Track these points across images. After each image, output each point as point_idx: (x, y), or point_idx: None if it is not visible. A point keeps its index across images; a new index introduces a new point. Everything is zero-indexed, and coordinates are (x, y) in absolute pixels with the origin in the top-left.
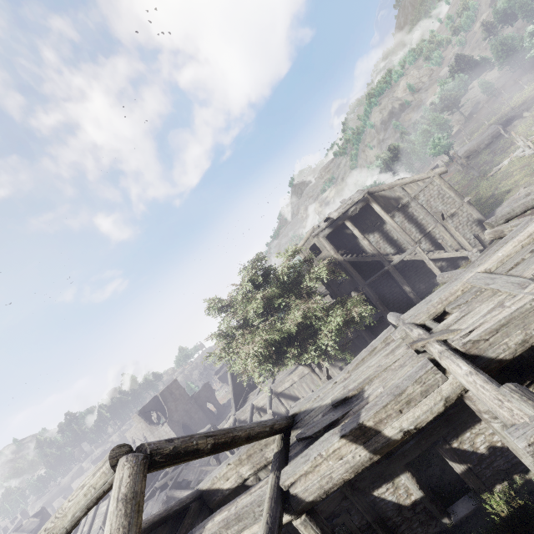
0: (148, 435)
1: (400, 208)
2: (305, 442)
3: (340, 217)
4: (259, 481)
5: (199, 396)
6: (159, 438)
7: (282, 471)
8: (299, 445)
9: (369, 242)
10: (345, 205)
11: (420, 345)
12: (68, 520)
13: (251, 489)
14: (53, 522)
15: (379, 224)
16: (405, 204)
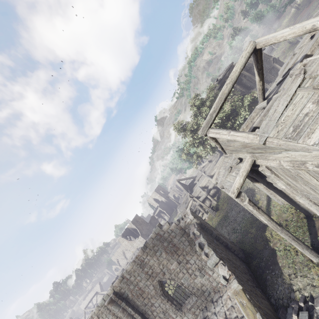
0: (130, 247)
1: (248, 71)
2: (280, 87)
3: (223, 78)
4: (267, 104)
5: (151, 223)
6: (137, 247)
7: (279, 90)
8: (278, 90)
9: (239, 86)
10: (223, 72)
11: (313, 34)
12: (238, 72)
13: (266, 107)
14: (230, 78)
15: (239, 81)
16: (249, 68)
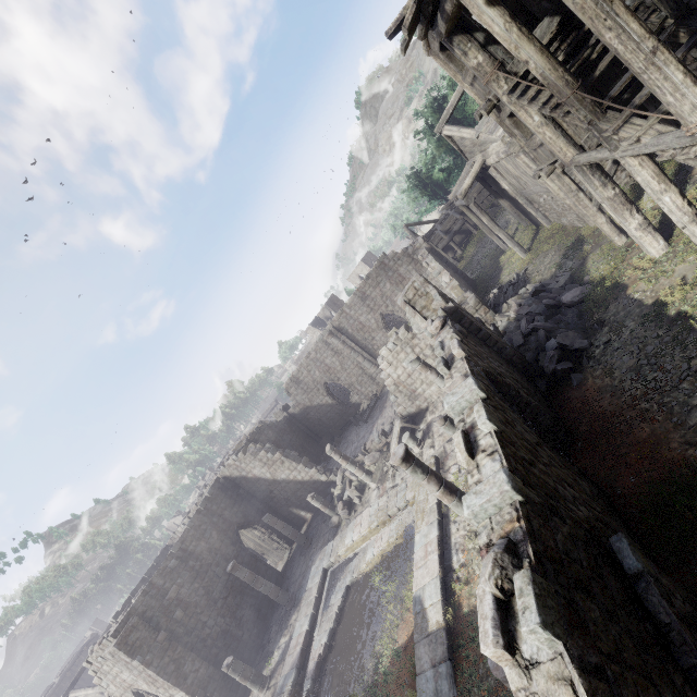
0: None
1: None
2: None
3: None
4: None
5: None
6: None
7: None
8: None
9: None
10: None
11: None
12: None
13: None
14: None
15: None
16: None
